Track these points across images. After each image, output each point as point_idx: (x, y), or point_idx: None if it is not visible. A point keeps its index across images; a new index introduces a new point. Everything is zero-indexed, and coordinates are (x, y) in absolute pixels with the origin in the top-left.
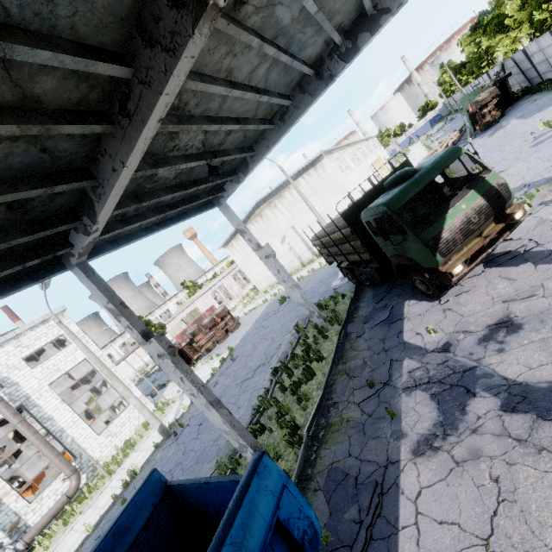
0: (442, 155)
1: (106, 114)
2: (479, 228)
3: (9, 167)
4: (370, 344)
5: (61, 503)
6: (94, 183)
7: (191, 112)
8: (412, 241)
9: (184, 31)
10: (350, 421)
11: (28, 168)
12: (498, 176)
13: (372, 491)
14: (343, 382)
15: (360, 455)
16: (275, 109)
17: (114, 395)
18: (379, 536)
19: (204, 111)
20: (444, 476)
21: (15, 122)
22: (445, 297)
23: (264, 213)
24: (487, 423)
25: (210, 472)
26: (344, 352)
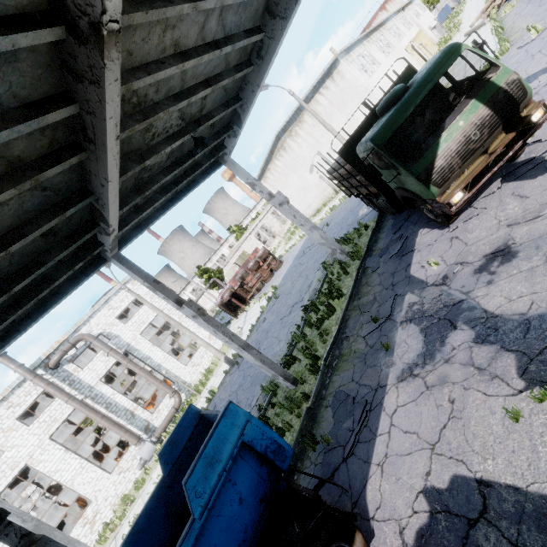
0: (436, 61)
1: (77, 143)
2: (483, 145)
3: (27, 211)
4: (382, 279)
5: (172, 413)
6: (94, 197)
7: (154, 100)
8: (405, 175)
9: (97, 64)
10: (356, 352)
11: (40, 206)
12: (509, 71)
13: (362, 408)
14: (355, 317)
15: (360, 381)
16: (250, 47)
17: None
18: (363, 440)
19: (168, 92)
20: (415, 398)
21: (12, 185)
22: (454, 224)
23: (286, 144)
24: (459, 354)
25: (260, 392)
26: (360, 288)
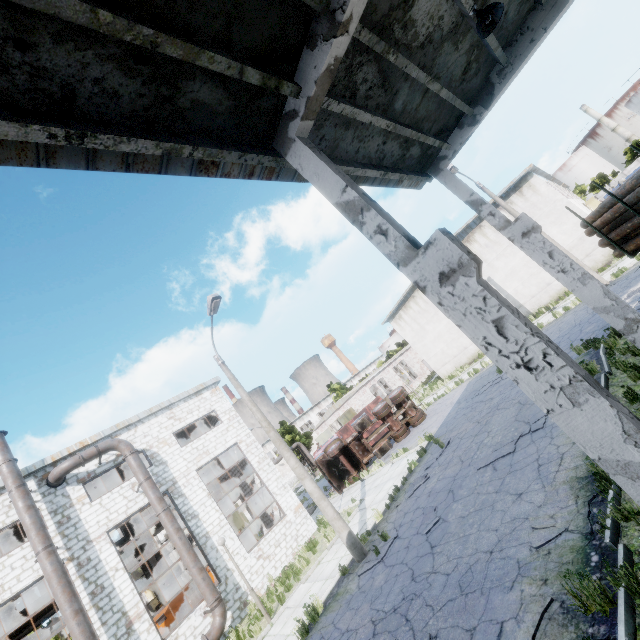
0: None
1: None
2: None
3: None
4: None
5: None
6: None
7: None
8: None
9: None
10: None
11: None
12: None
13: None
14: None
15: None
16: None
17: (263, 503)
18: None
19: None
20: None
21: None
22: None
23: None
24: None
25: (534, 608)
26: None
